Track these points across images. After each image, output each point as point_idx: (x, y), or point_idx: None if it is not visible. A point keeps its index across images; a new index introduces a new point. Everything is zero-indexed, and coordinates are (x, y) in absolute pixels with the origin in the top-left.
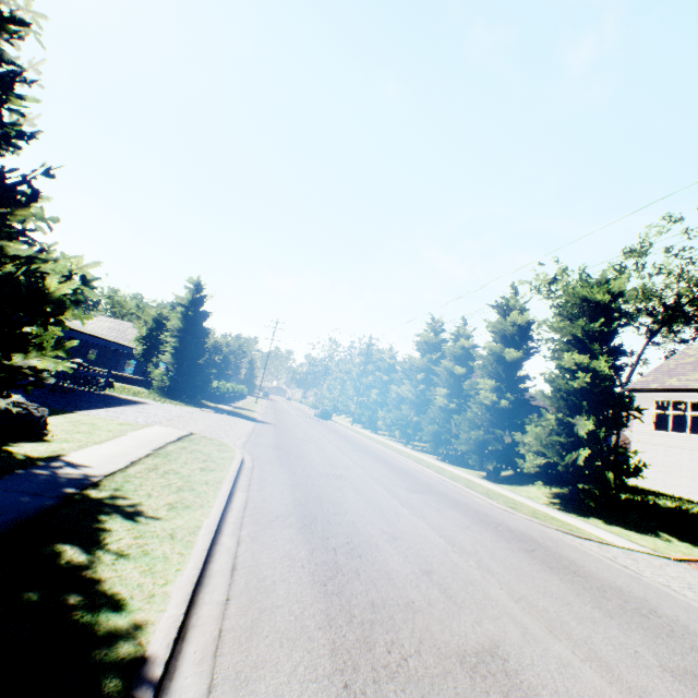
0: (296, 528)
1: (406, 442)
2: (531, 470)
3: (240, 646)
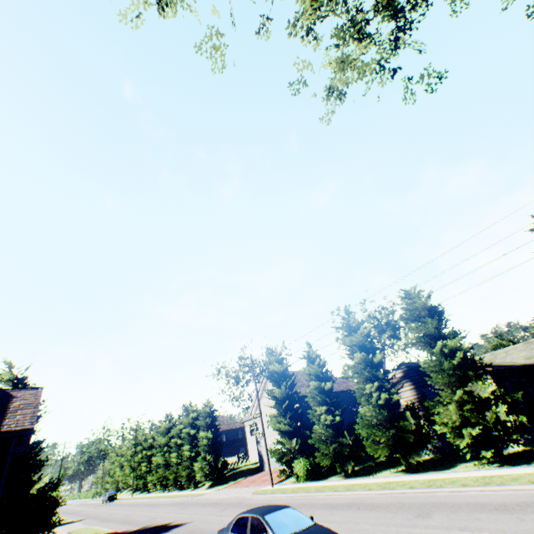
0: (123, 524)
1: (165, 489)
2: (200, 478)
3: (122, 529)
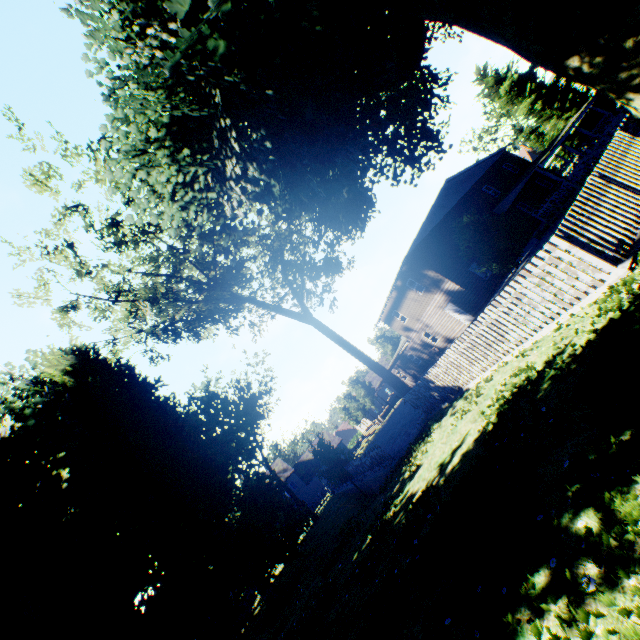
0: None
1: None
2: None
3: None
